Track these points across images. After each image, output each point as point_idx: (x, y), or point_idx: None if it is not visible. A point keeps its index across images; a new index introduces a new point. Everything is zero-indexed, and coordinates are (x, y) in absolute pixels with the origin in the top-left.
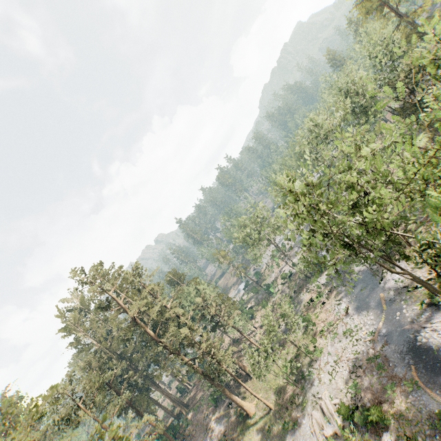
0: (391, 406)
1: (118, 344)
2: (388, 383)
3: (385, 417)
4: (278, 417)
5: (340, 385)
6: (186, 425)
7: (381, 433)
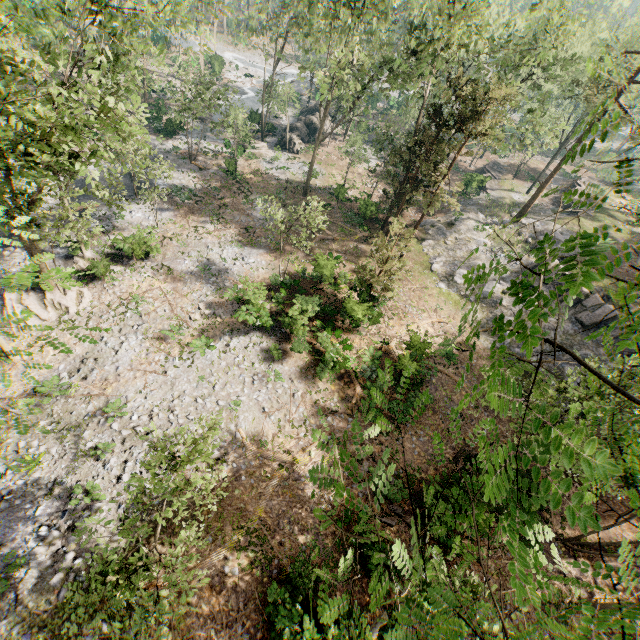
0: None
1: None
2: None
3: None
4: None
5: None
6: None
7: None
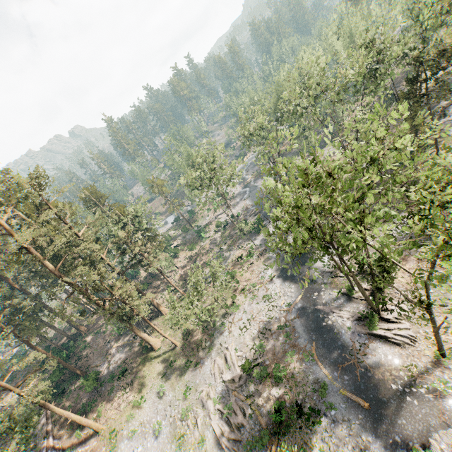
0: (287, 368)
1: None
2: (289, 349)
3: (280, 377)
4: (182, 354)
5: (247, 341)
6: (83, 348)
7: (271, 387)
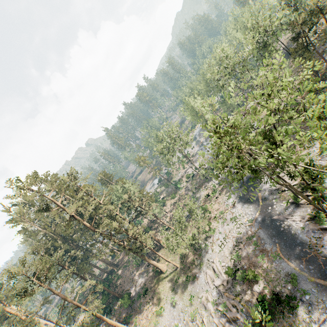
0: (261, 269)
1: (61, 229)
2: (259, 254)
3: (257, 276)
4: (182, 272)
5: (227, 254)
6: (117, 278)
7: (253, 285)
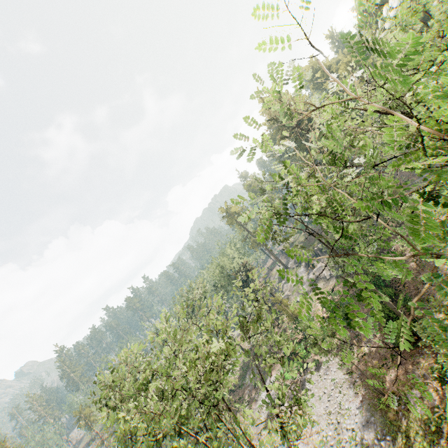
0: None
1: None
2: None
3: None
4: None
5: None
6: None
7: None
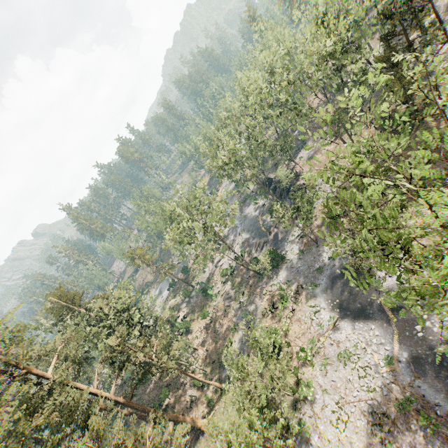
0: None
1: None
2: (446, 447)
3: None
4: None
5: (359, 447)
6: None
7: None
